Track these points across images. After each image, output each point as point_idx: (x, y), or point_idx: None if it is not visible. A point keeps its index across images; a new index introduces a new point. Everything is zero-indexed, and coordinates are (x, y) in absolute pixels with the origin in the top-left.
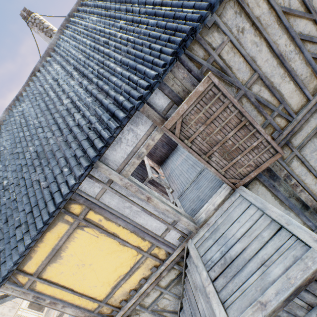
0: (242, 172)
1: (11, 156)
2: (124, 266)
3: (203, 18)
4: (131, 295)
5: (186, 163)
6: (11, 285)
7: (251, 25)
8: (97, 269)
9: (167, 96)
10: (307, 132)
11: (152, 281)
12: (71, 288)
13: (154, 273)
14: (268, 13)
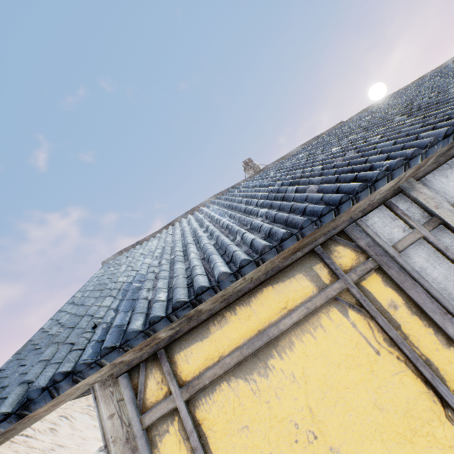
0: None
1: (222, 208)
2: None
3: None
4: None
5: None
6: (125, 388)
7: None
8: None
9: None
10: None
11: None
12: None
13: None
14: None
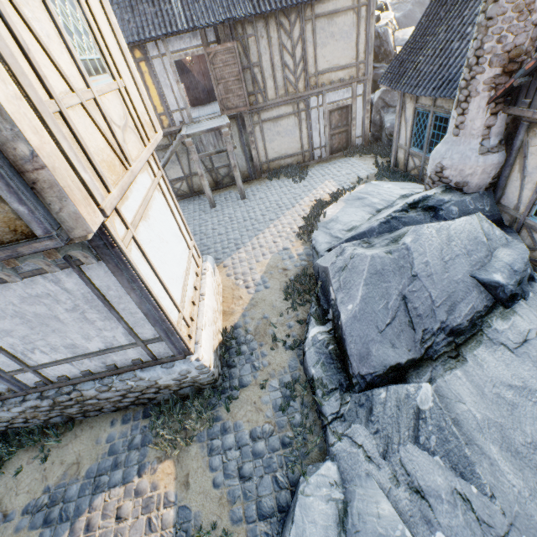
0: (229, 106)
1: None
2: None
3: (241, 17)
4: None
5: (212, 109)
6: None
7: (267, 38)
8: None
9: (215, 37)
10: (270, 116)
11: None
12: None
13: None
14: (277, 40)
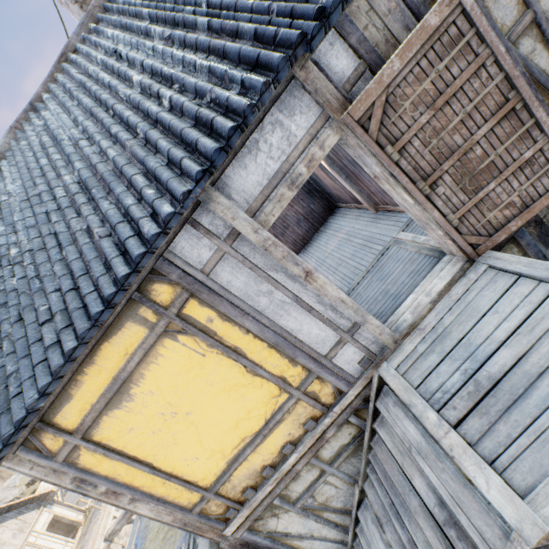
0: (494, 219)
1: (24, 204)
2: (252, 418)
3: None
4: (264, 477)
5: (350, 244)
6: (28, 455)
7: None
8: (200, 424)
9: (353, 51)
10: None
11: (307, 449)
12: (148, 461)
13: (311, 433)
14: None
